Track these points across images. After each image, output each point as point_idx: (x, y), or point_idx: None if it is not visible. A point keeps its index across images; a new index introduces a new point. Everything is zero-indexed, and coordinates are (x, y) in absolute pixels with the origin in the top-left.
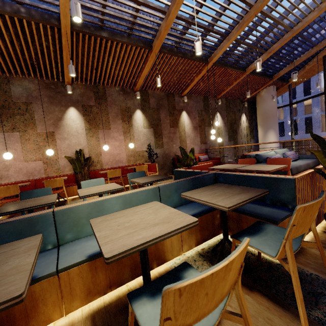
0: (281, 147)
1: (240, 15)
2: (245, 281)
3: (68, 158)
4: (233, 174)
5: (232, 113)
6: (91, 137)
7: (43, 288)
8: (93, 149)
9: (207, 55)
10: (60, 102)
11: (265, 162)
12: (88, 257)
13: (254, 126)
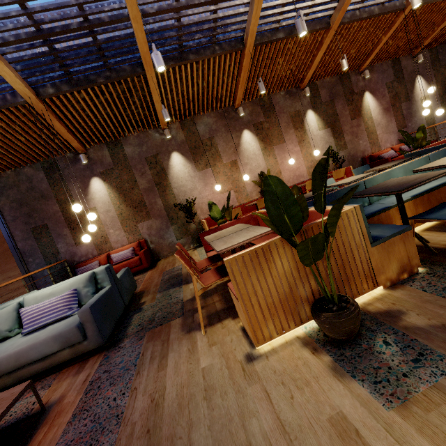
0: None
1: None
2: None
3: (255, 182)
4: None
5: (443, 69)
6: (268, 156)
7: (393, 213)
8: (273, 169)
9: None
10: (234, 128)
11: None
12: (412, 197)
13: None
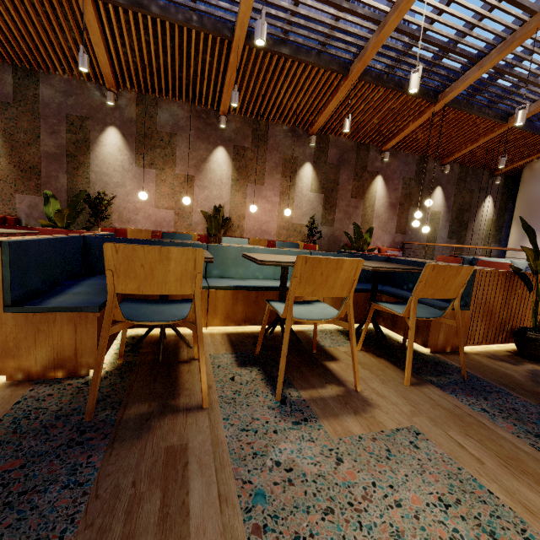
0: None
1: (510, 27)
2: (377, 352)
3: (204, 213)
4: (408, 260)
5: (466, 192)
6: (237, 192)
7: None
8: (236, 208)
9: (438, 89)
10: (208, 137)
11: None
12: (233, 286)
13: (506, 221)
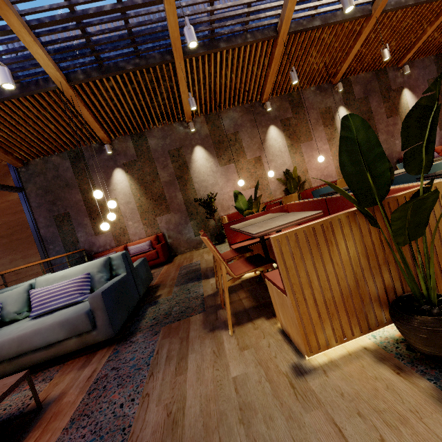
0: None
1: None
2: None
3: (279, 180)
4: None
5: None
6: (295, 154)
7: None
8: (299, 167)
9: None
10: (260, 123)
11: None
12: None
13: None
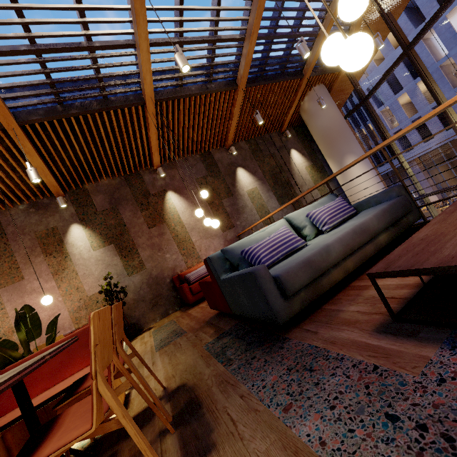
0: (417, 167)
1: None
2: None
3: None
4: None
5: (268, 158)
6: None
7: None
8: None
9: (133, 90)
10: None
11: (244, 264)
12: None
13: (323, 160)
